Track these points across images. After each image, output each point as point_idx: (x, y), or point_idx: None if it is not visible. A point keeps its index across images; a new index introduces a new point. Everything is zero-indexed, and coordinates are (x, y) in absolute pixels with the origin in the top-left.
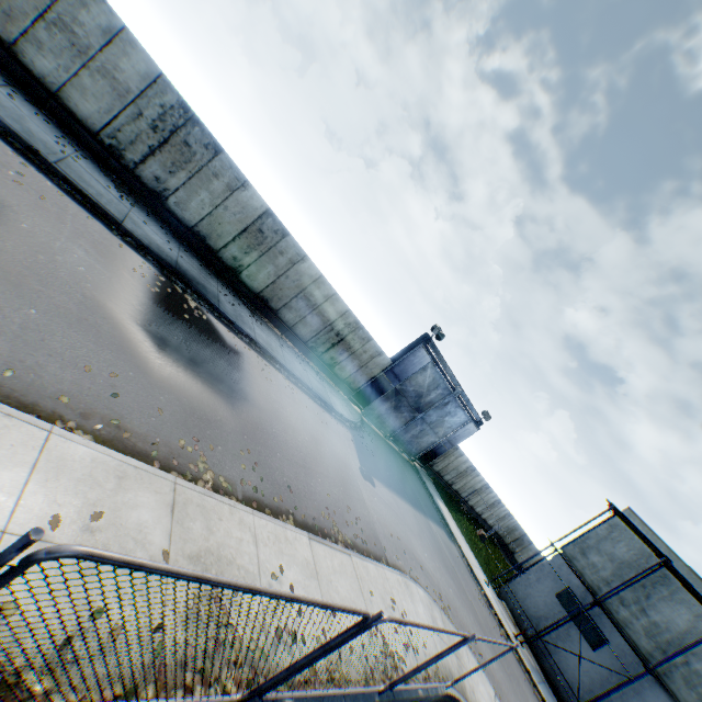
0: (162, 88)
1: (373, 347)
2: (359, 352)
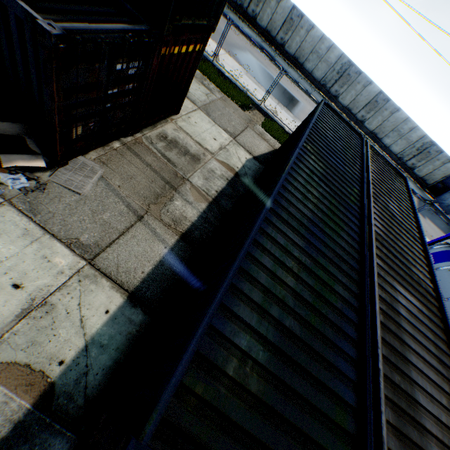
0: (342, 58)
1: (443, 156)
2: (432, 160)
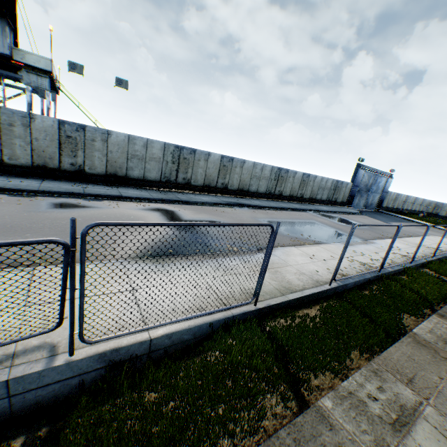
0: (273, 169)
1: (344, 183)
2: (341, 189)
